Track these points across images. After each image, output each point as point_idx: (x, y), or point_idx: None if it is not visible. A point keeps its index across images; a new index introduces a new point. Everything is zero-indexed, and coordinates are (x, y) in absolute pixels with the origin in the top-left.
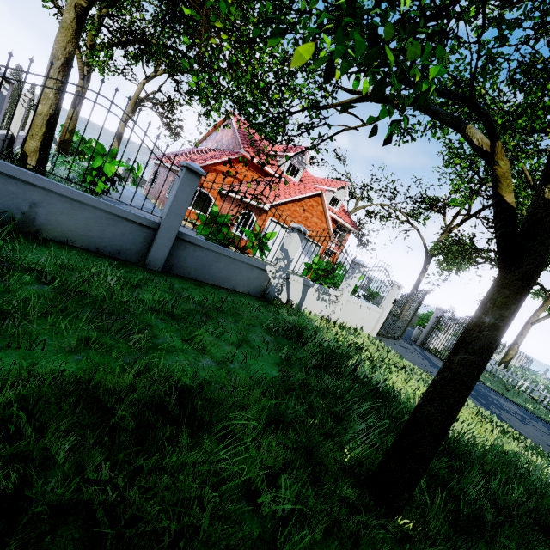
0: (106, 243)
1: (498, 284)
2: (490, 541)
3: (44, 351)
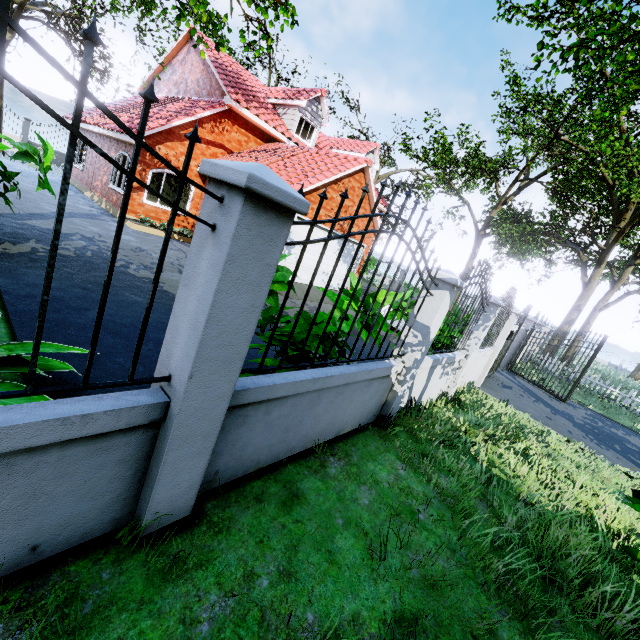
0: None
1: None
2: None
3: None
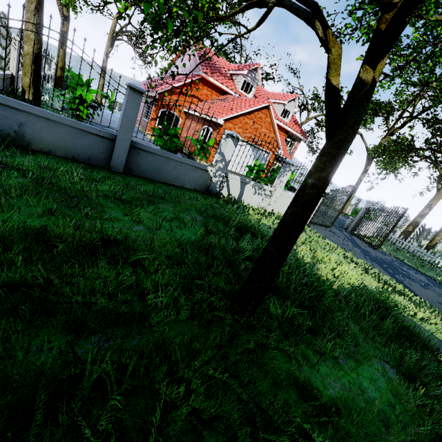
0: (78, 152)
1: (321, 153)
2: (323, 339)
3: (20, 214)
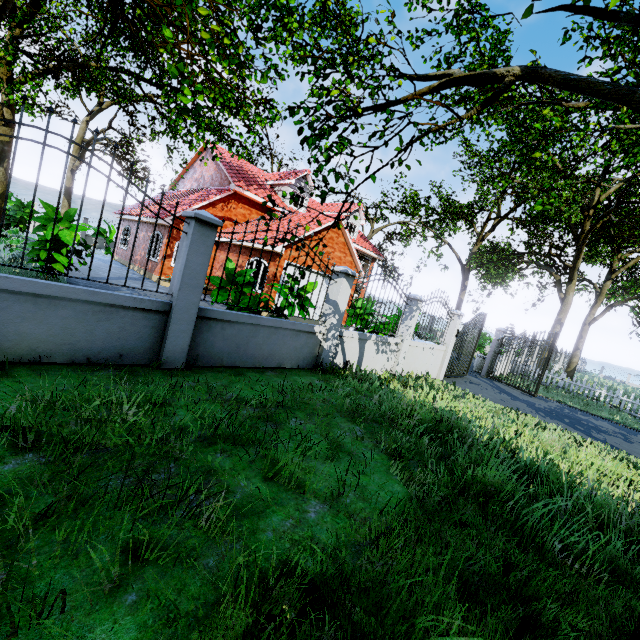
0: (99, 348)
1: None
2: None
3: (65, 613)
